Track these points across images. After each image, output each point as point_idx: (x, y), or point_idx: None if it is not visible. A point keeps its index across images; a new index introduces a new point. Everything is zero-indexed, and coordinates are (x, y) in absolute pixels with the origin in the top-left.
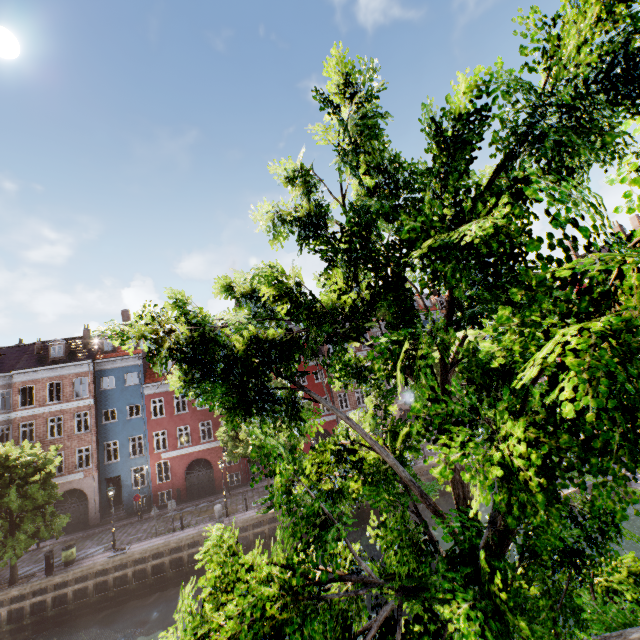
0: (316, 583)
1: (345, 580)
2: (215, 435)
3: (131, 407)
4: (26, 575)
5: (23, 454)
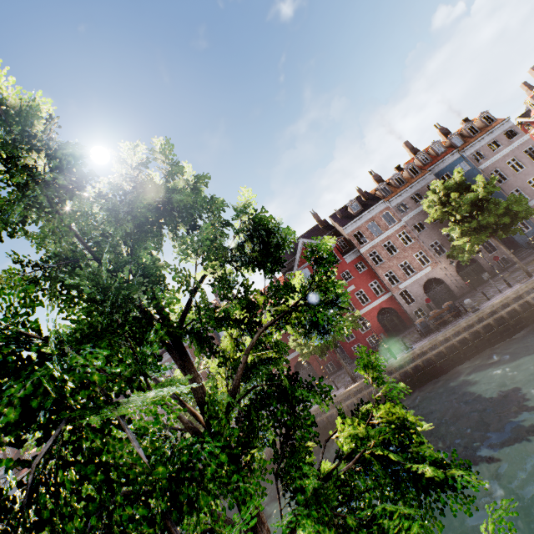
0: None
1: None
2: None
3: None
4: None
5: None
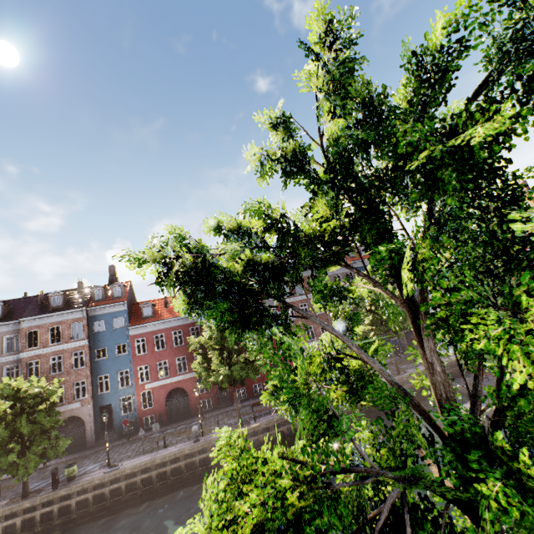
0: (324, 474)
1: (350, 471)
2: (189, 368)
3: (118, 346)
4: (36, 489)
5: (31, 387)
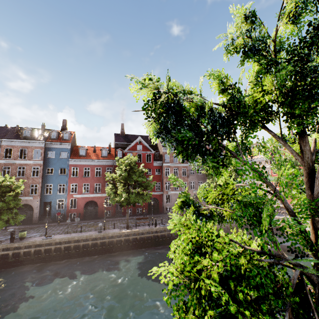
0: (252, 252)
1: (268, 254)
2: (102, 191)
3: (60, 169)
4: None
5: (5, 180)
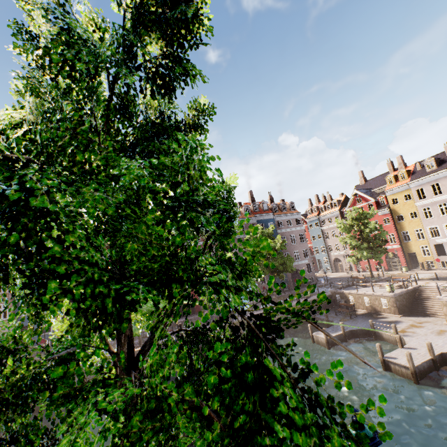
0: None
1: None
2: None
3: None
4: None
5: None
